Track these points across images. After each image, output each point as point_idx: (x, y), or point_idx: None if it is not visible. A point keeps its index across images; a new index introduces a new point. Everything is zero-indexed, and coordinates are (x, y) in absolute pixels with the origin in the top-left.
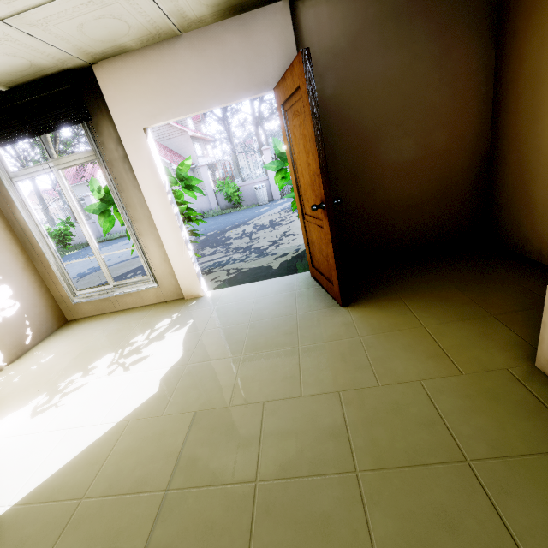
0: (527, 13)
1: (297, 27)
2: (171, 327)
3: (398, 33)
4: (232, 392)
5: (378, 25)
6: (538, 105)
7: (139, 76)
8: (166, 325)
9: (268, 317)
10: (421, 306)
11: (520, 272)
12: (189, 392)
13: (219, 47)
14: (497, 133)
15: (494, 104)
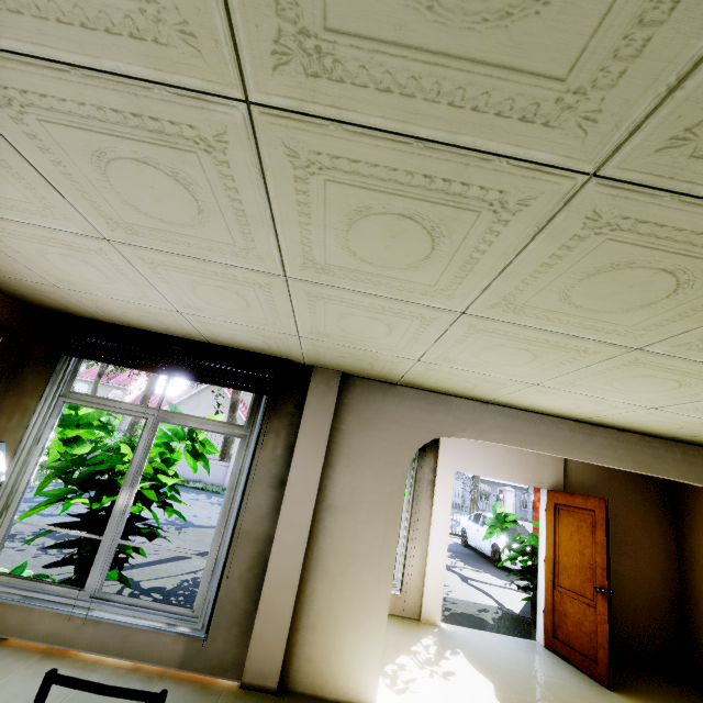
0: (697, 521)
1: (564, 464)
2: (443, 649)
3: (620, 493)
4: None
5: (609, 483)
6: None
7: (467, 444)
8: (434, 645)
9: (543, 674)
10: None
11: None
12: None
13: (520, 453)
14: (685, 581)
15: (679, 560)
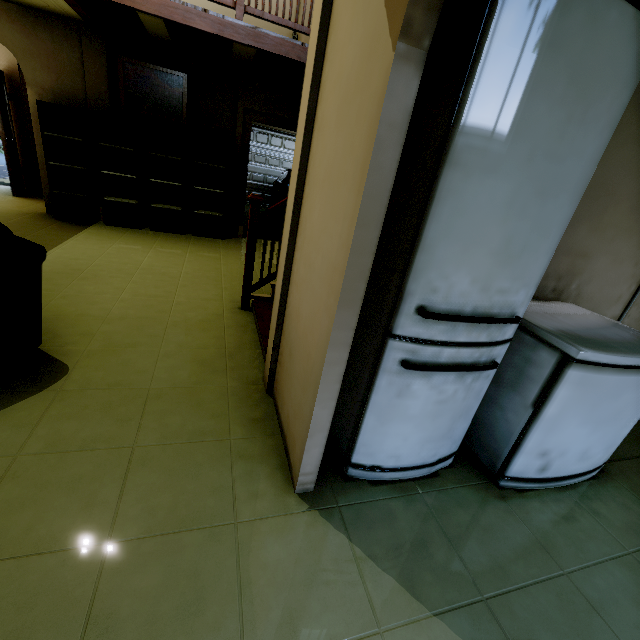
0: None
1: None
2: None
3: None
4: None
5: None
6: None
7: None
8: None
9: None
10: None
11: None
12: None
13: None
14: None
15: None
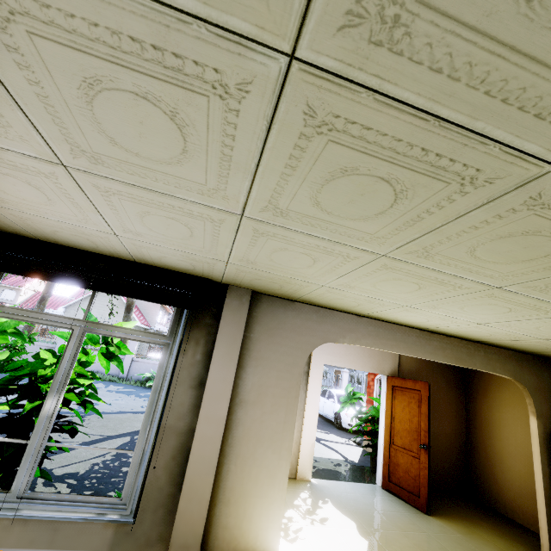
0: (479, 394)
1: (399, 356)
2: (317, 500)
3: (433, 376)
4: (418, 550)
5: (426, 370)
6: (490, 431)
7: (333, 343)
8: (310, 497)
9: (385, 510)
10: (471, 525)
11: (502, 518)
12: (391, 546)
13: (370, 349)
14: (470, 434)
15: (466, 420)
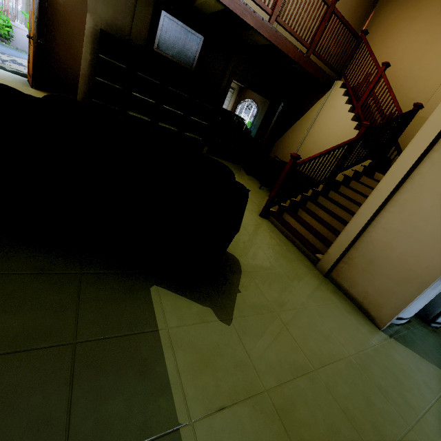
0: None
1: None
2: None
3: None
4: None
5: None
6: None
7: None
8: None
9: None
10: None
11: None
12: None
13: None
14: None
15: None
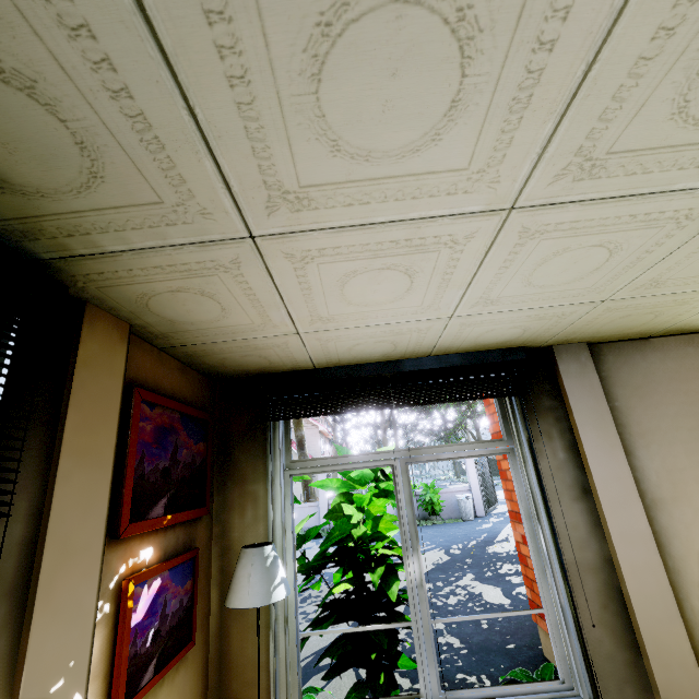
0: None
1: None
2: None
3: None
4: None
5: None
6: None
7: None
8: None
9: None
10: None
11: None
12: None
13: None
14: None
15: None
